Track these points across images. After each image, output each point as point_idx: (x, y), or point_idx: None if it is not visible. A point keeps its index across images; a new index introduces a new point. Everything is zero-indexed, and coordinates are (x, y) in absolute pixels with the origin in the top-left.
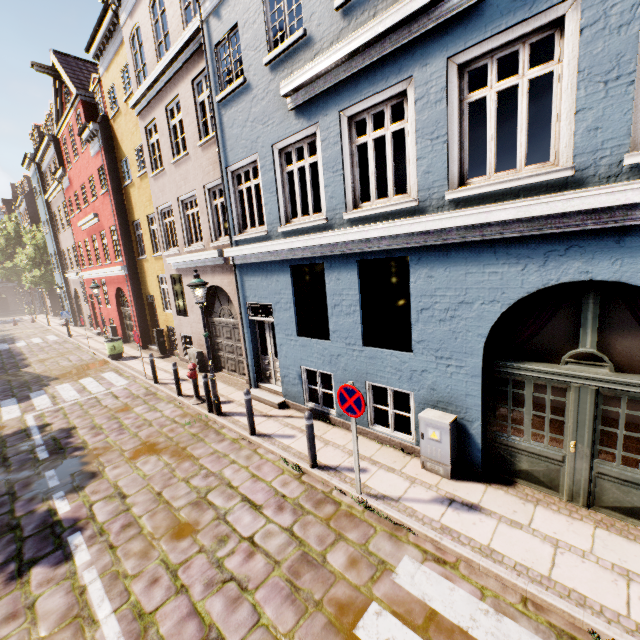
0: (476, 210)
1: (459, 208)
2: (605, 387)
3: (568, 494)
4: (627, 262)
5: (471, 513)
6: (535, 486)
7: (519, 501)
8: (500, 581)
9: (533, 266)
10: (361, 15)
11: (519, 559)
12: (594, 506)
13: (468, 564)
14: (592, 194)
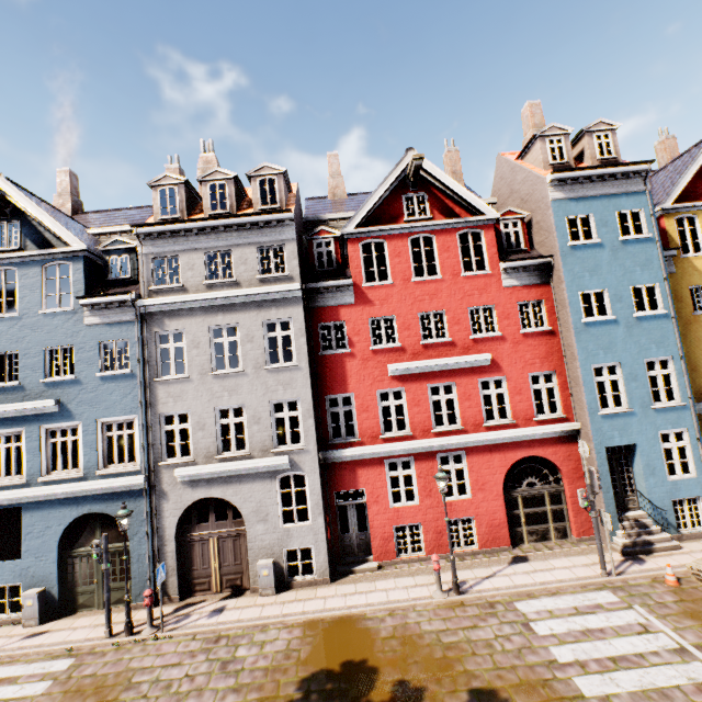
0: (50, 488)
1: (46, 484)
2: None
3: (98, 605)
4: (101, 505)
5: (41, 635)
6: (86, 609)
7: (73, 619)
8: (39, 653)
9: (75, 508)
10: (0, 395)
11: (54, 641)
12: None
13: (27, 655)
14: (86, 485)
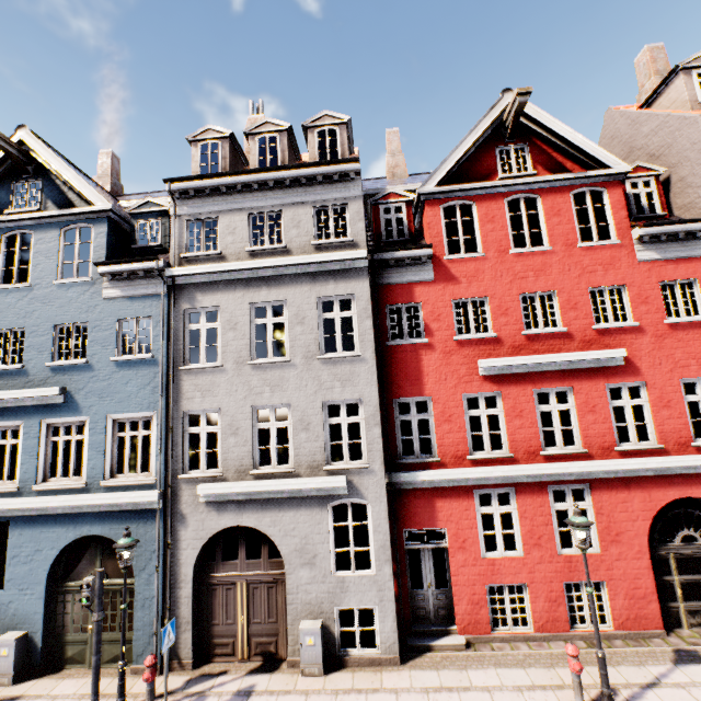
0: (43, 499)
1: (41, 494)
2: (104, 588)
3: (89, 662)
4: (104, 526)
5: None
6: (75, 665)
7: (56, 680)
8: None
9: (72, 528)
10: None
11: None
12: (101, 664)
13: None
14: (86, 498)
